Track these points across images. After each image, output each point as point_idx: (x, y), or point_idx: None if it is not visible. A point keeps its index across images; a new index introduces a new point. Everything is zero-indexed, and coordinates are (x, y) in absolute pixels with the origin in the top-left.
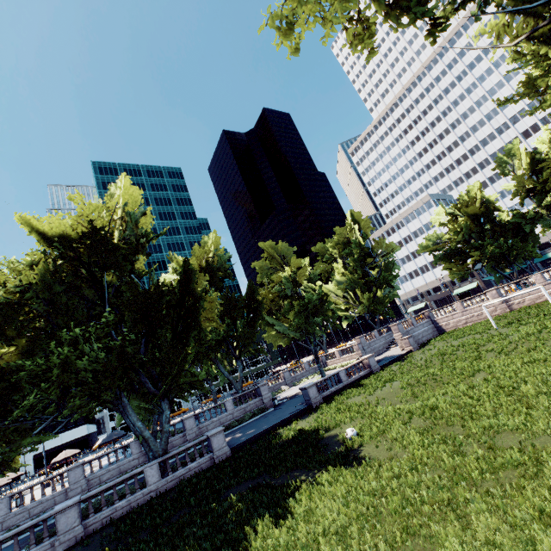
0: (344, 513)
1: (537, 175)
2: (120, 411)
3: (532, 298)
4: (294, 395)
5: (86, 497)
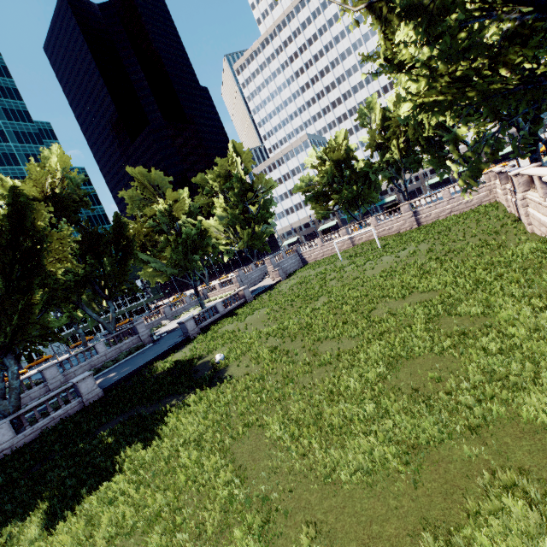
0: (203, 424)
1: (385, 132)
2: None
3: (367, 236)
4: (174, 329)
5: None
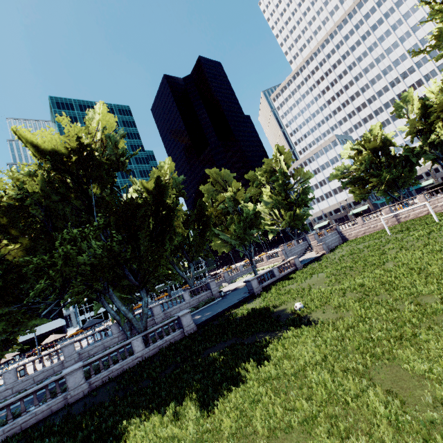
0: (318, 352)
1: (425, 118)
2: (101, 302)
3: (415, 213)
4: (235, 288)
5: (88, 362)
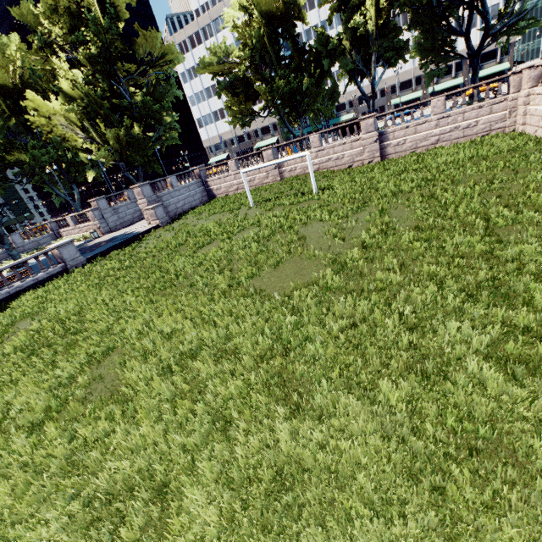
0: None
1: None
2: None
3: (304, 166)
4: None
5: None
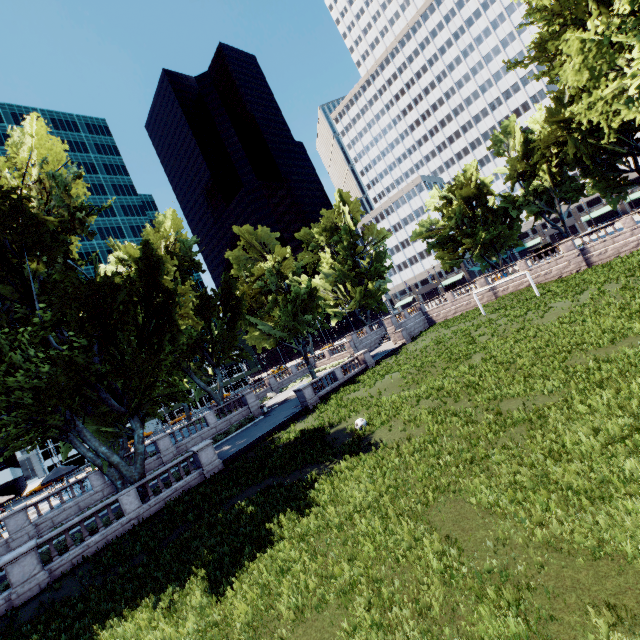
0: (373, 490)
1: (528, 157)
2: (68, 441)
3: (515, 285)
4: (285, 400)
5: (45, 540)
